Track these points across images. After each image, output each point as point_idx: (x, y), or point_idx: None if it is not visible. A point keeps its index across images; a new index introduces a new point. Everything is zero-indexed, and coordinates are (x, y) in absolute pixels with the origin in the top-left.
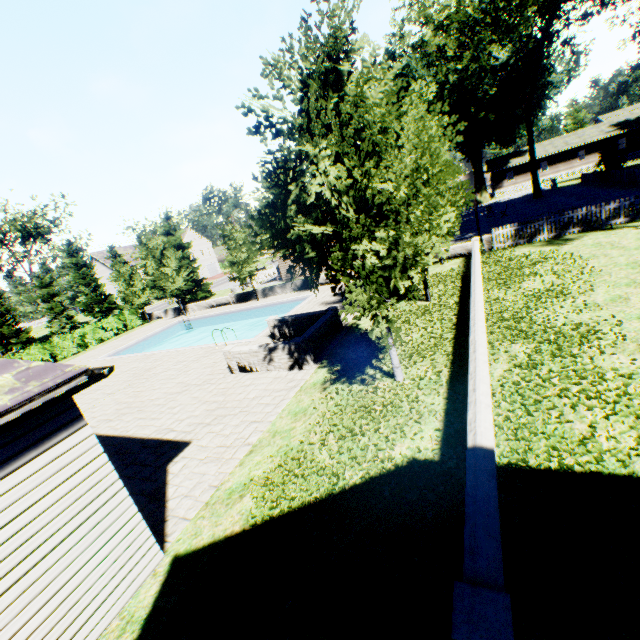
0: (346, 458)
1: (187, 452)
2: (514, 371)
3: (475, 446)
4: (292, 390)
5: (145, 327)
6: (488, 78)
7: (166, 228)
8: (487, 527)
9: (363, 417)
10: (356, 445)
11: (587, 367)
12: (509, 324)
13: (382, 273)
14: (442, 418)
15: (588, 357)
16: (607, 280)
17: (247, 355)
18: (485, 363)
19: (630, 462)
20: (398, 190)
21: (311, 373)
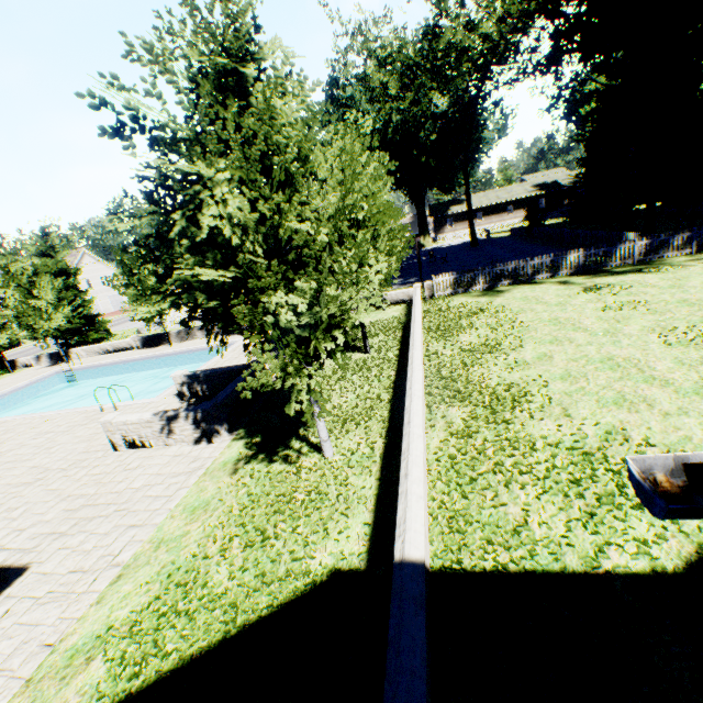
0: (252, 576)
1: (17, 586)
2: (451, 441)
3: (403, 560)
4: (194, 474)
5: (3, 379)
6: (430, 124)
7: (41, 247)
8: (411, 697)
9: (280, 511)
10: (267, 555)
11: (519, 435)
12: (447, 383)
13: (301, 332)
14: (373, 507)
15: (520, 423)
16: (534, 336)
17: (137, 426)
18: (420, 437)
19: (562, 553)
20: (317, 233)
21: (223, 448)
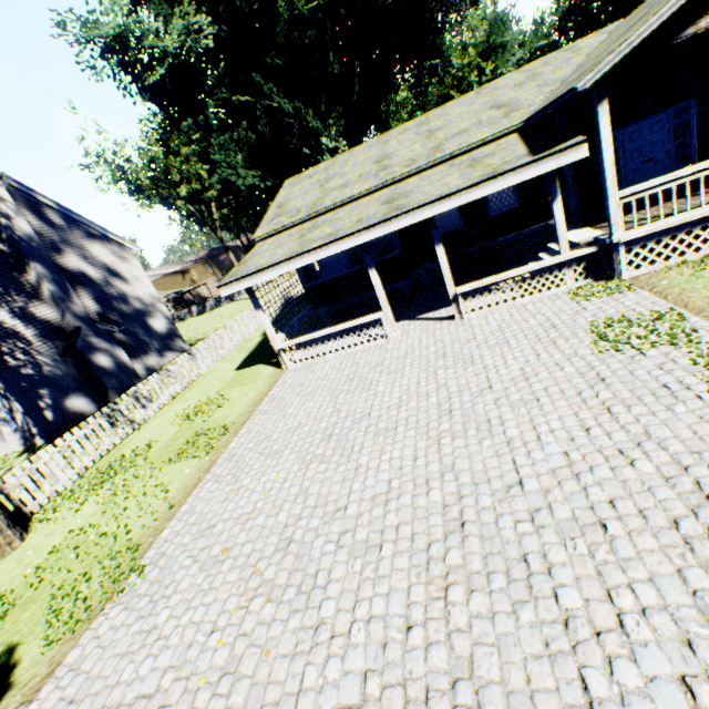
0: None
1: None
2: None
3: None
4: None
5: None
6: None
7: None
8: None
9: None
10: None
11: None
12: None
13: None
14: None
15: None
16: None
17: None
18: None
19: None
20: None
21: None
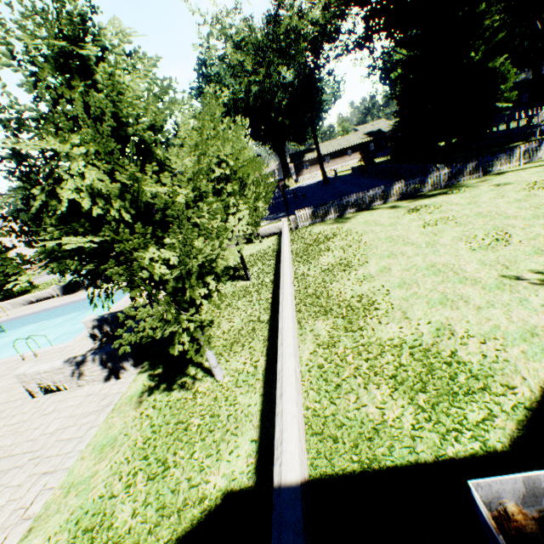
0: (154, 510)
1: None
2: (319, 351)
3: (281, 485)
4: (104, 411)
5: None
6: (281, 92)
7: None
8: None
9: (179, 439)
10: (167, 486)
11: (372, 339)
12: (313, 300)
13: (175, 283)
14: (259, 423)
15: (371, 328)
16: (376, 253)
17: (50, 373)
18: (291, 356)
19: (414, 445)
20: (175, 195)
21: (130, 382)
